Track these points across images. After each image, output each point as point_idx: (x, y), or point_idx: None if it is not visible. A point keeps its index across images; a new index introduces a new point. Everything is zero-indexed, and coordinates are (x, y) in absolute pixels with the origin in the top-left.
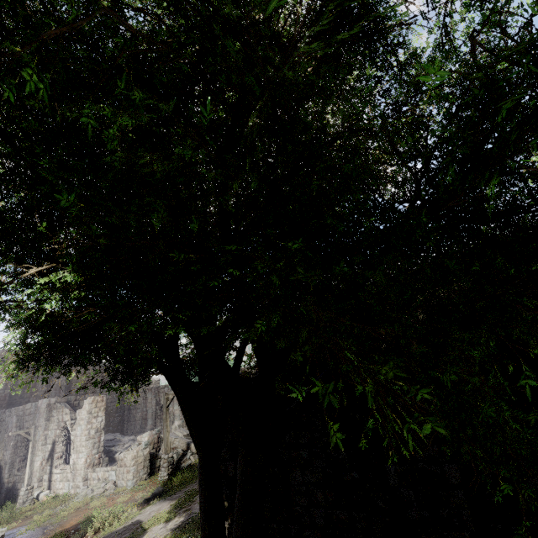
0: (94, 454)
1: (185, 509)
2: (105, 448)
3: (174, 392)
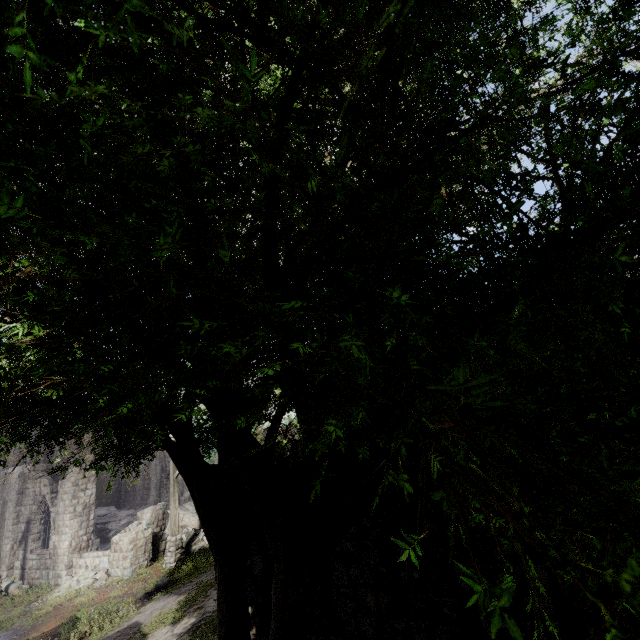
0: (81, 535)
1: (196, 607)
2: (96, 526)
3: (186, 477)
